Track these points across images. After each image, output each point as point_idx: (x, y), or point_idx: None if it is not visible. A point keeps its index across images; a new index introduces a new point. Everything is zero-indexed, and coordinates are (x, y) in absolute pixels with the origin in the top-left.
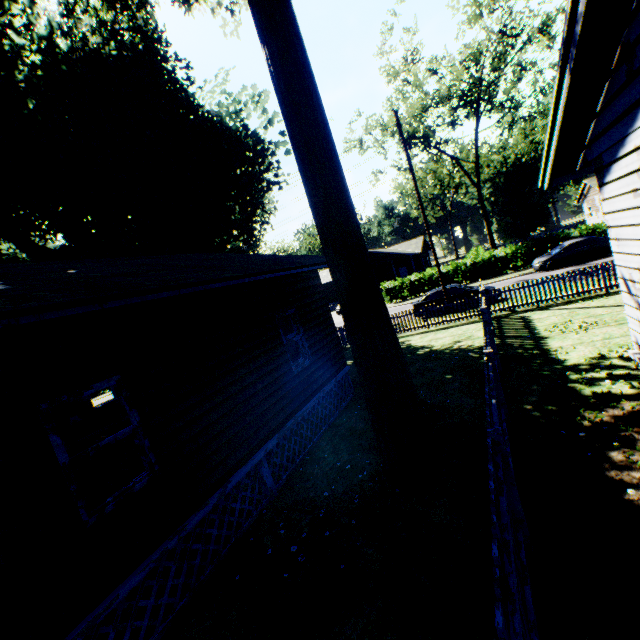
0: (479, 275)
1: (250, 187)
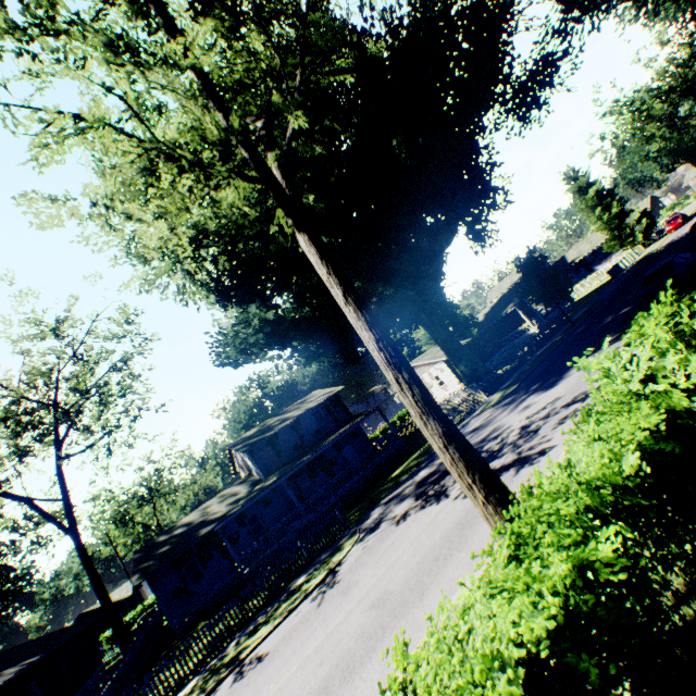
0: None
1: None
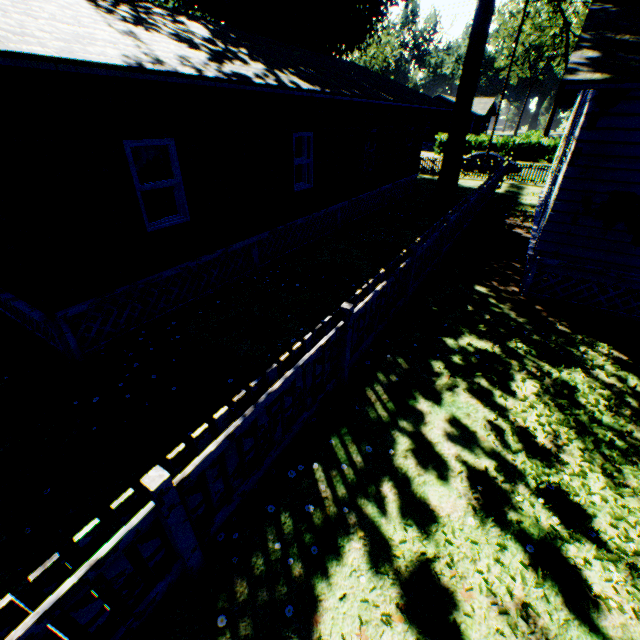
0: (519, 156)
1: None
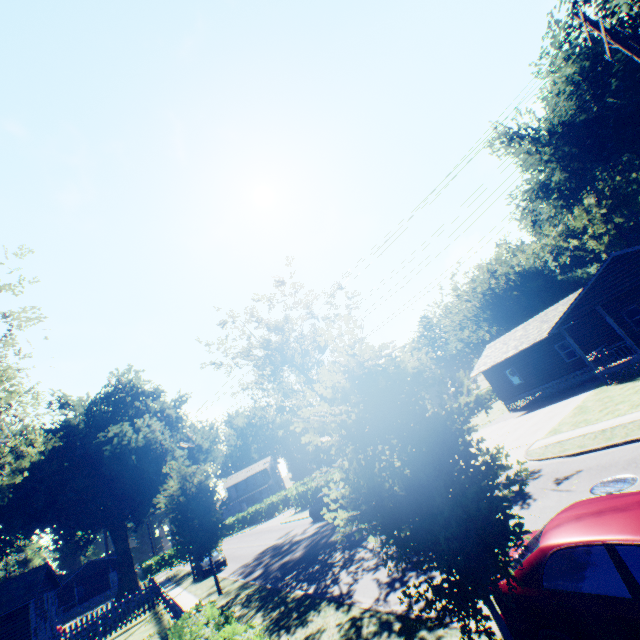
0: None
1: (147, 466)
